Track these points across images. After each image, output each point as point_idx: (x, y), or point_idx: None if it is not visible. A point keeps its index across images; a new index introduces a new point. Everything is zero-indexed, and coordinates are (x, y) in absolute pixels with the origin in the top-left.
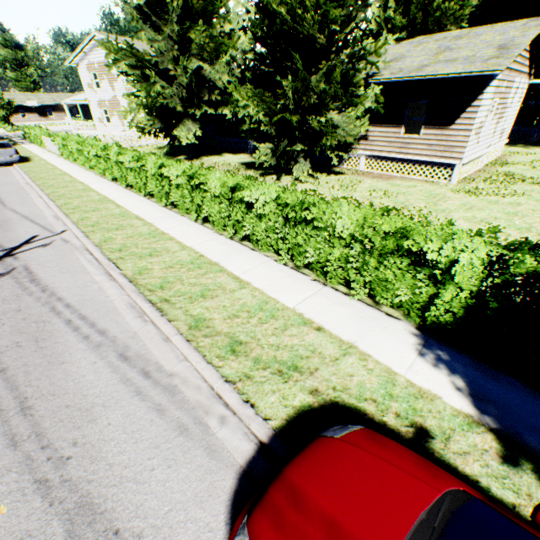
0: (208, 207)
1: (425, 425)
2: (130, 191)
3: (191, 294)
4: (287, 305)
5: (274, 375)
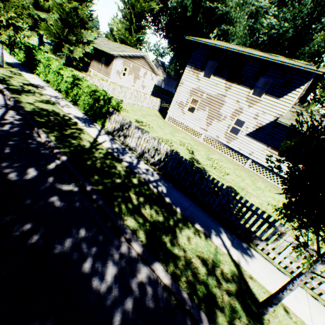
0: None
1: None
2: None
3: None
4: None
5: None
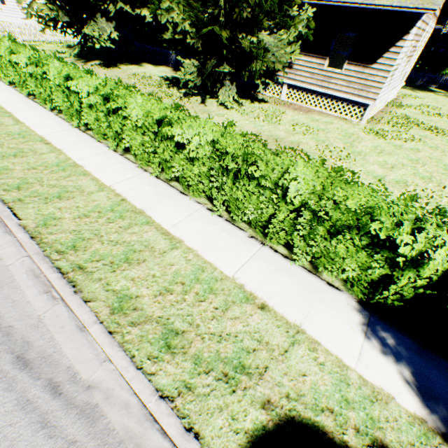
0: (129, 138)
1: (386, 442)
2: (33, 102)
3: (112, 257)
4: (225, 272)
5: (219, 381)
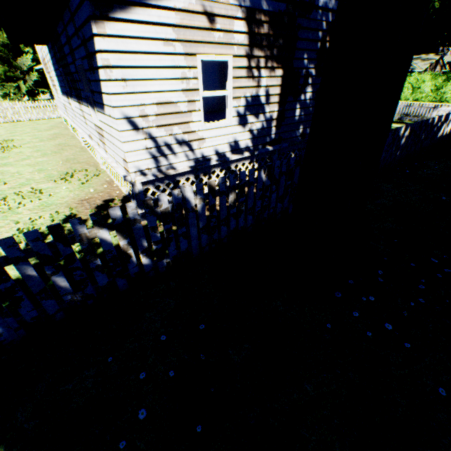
0: None
1: None
2: None
3: None
4: None
5: None
